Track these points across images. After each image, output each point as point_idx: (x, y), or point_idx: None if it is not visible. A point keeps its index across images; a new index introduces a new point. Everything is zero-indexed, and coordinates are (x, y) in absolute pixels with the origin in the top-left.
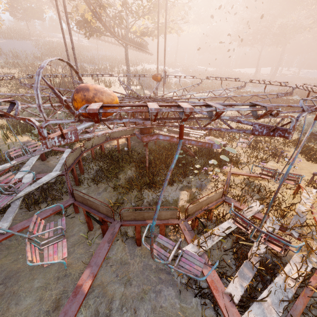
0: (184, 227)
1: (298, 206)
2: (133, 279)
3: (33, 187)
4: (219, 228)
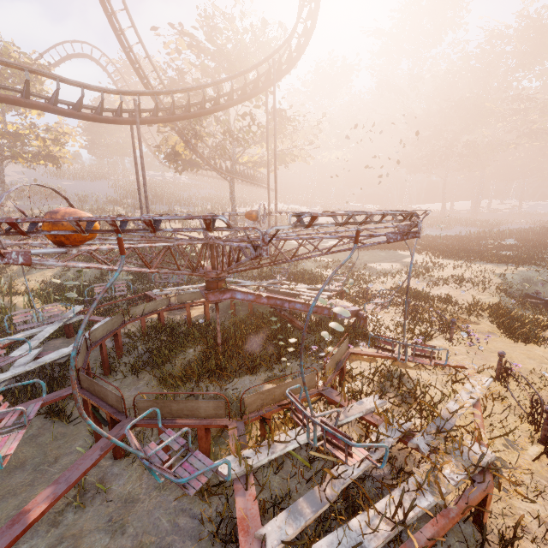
0: (235, 430)
1: (448, 403)
2: (131, 523)
3: (29, 367)
4: (292, 433)
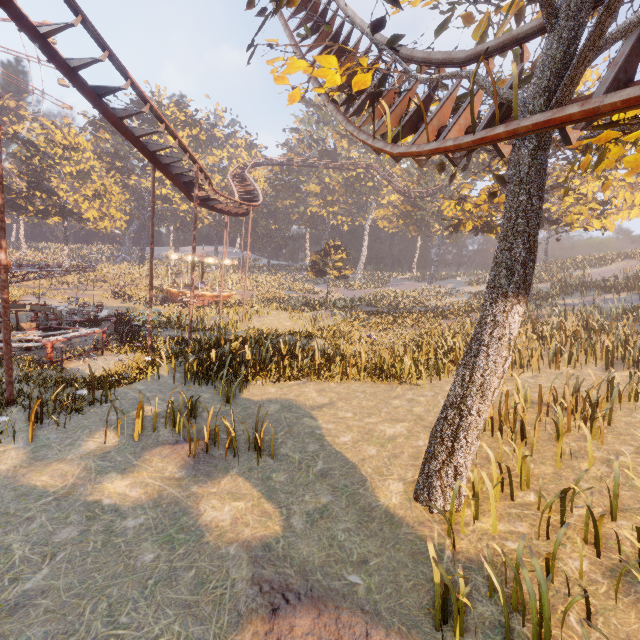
0: None
1: None
2: None
3: (59, 308)
4: None
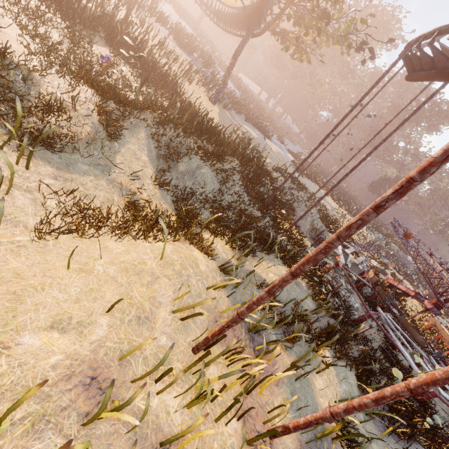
0: None
1: None
2: None
3: None
4: None
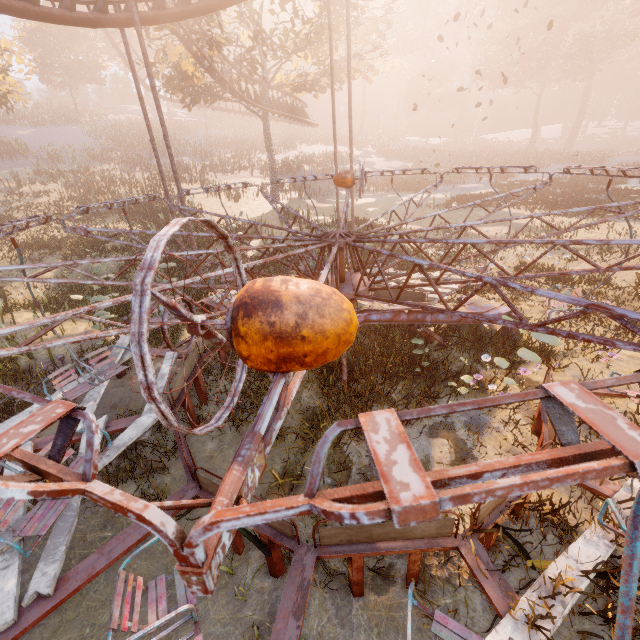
0: (476, 557)
1: None
2: None
3: (107, 459)
4: (567, 559)
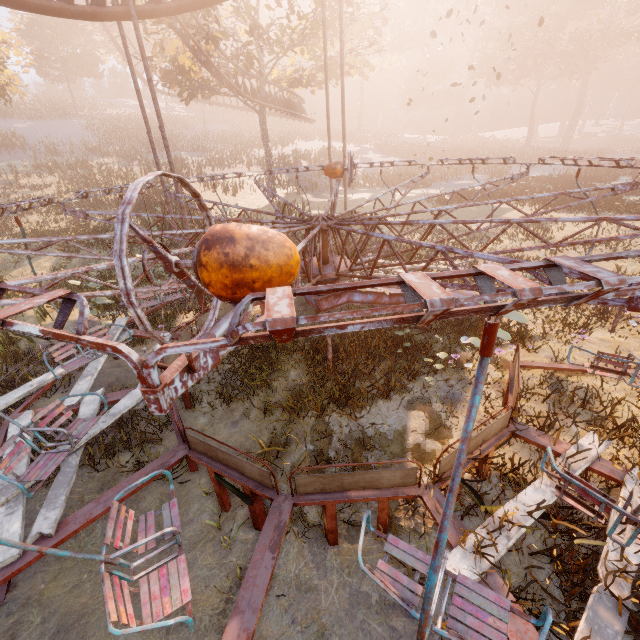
0: (436, 503)
1: None
2: (332, 630)
3: (103, 424)
4: (516, 503)
